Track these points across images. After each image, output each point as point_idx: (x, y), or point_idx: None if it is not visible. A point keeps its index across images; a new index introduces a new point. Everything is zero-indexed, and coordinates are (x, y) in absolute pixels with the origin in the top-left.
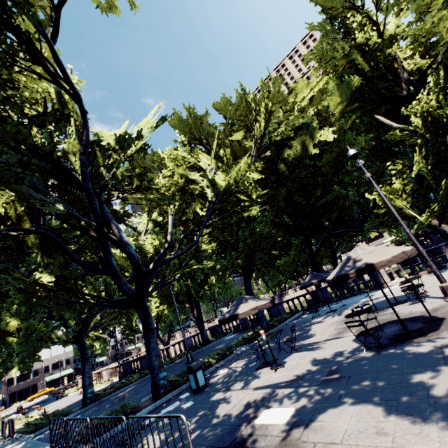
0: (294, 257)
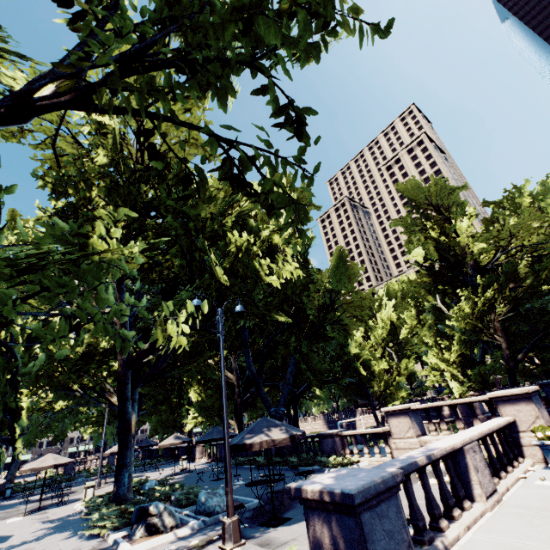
0: (167, 417)
